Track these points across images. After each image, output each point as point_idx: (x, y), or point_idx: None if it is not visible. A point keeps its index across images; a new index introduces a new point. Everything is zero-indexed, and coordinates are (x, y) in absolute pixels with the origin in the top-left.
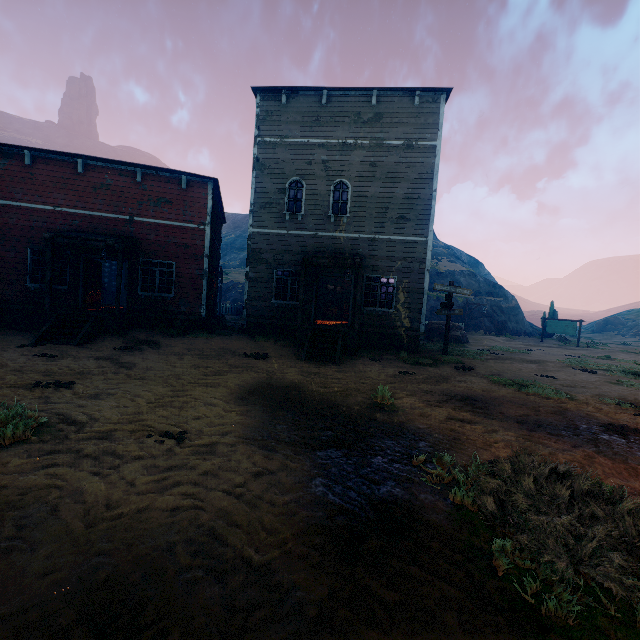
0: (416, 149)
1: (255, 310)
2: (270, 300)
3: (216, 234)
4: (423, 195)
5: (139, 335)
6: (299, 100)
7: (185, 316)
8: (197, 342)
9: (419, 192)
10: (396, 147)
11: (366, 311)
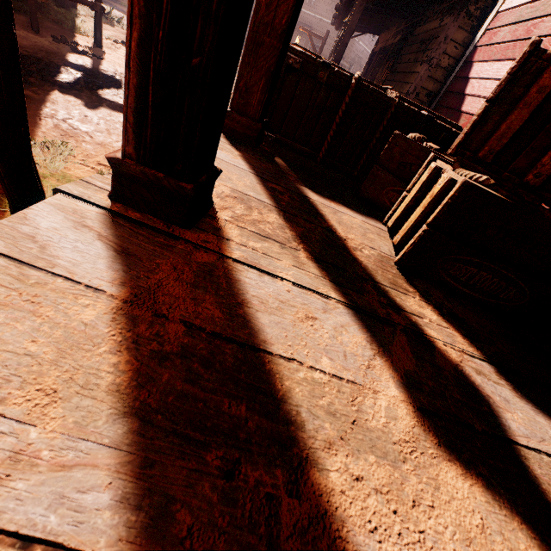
0: None
1: None
2: None
3: None
4: None
5: None
6: None
7: None
8: None
9: None
10: None
11: None
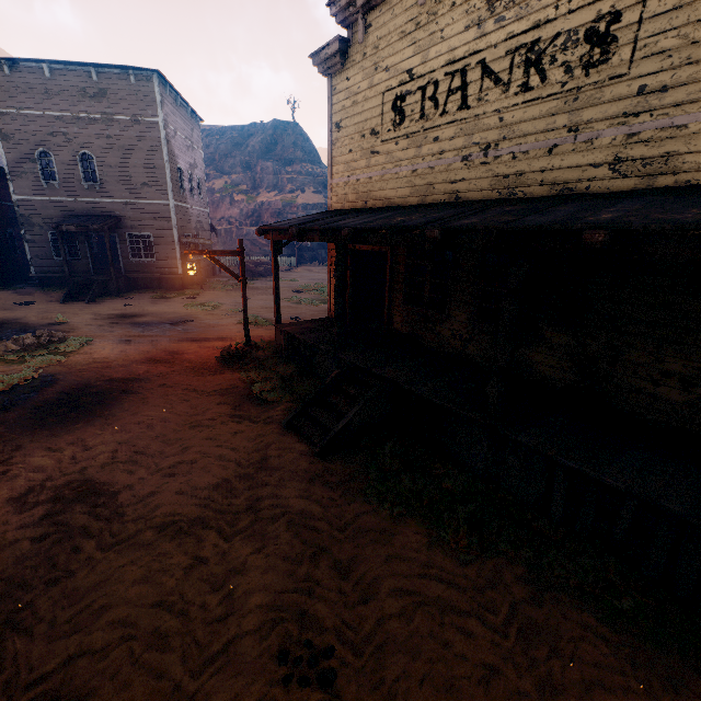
0: (143, 124)
1: (42, 267)
2: (52, 258)
3: None
4: (158, 165)
5: None
6: (23, 71)
7: None
8: None
9: (154, 163)
10: (126, 122)
11: (135, 261)
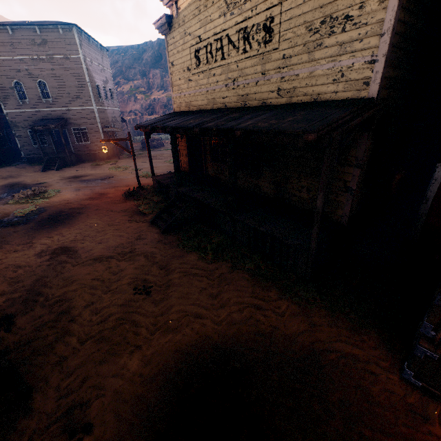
0: (71, 60)
1: (27, 151)
2: (32, 146)
3: None
4: (84, 85)
5: None
6: None
7: None
8: None
9: (81, 83)
10: (61, 59)
11: (79, 145)
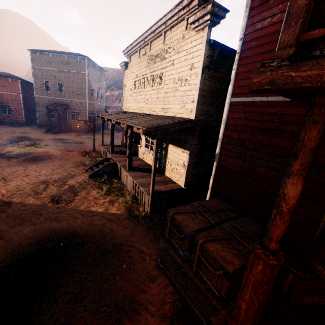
0: (80, 74)
1: (41, 120)
2: (45, 117)
3: (30, 93)
4: (84, 88)
5: (2, 126)
6: (43, 55)
7: (18, 121)
8: (18, 128)
9: (83, 87)
10: (75, 73)
11: (72, 121)
